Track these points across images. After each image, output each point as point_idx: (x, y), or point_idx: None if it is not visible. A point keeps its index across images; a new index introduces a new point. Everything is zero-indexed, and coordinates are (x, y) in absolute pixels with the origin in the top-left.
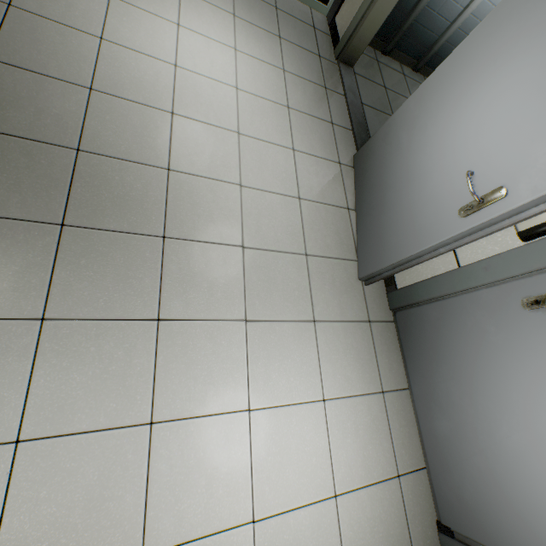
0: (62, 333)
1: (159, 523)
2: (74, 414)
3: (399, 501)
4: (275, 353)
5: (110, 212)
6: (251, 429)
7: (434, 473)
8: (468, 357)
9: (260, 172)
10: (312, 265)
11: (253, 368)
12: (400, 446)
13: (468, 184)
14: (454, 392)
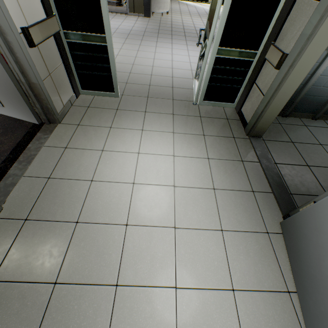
0: None
1: None
2: None
3: None
4: None
5: None
6: None
7: None
8: None
9: (193, 266)
10: None
11: None
12: None
13: None
14: None
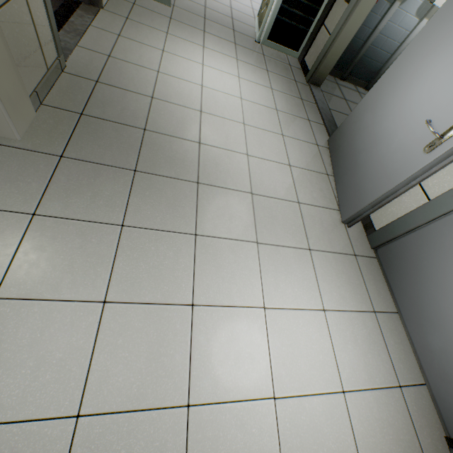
0: (134, 235)
1: (200, 382)
2: (141, 289)
3: (404, 409)
4: (281, 269)
5: (163, 166)
6: (266, 322)
7: (435, 387)
8: (451, 271)
9: (260, 148)
10: (304, 210)
11: (265, 277)
12: (397, 360)
13: (428, 127)
14: (442, 305)
